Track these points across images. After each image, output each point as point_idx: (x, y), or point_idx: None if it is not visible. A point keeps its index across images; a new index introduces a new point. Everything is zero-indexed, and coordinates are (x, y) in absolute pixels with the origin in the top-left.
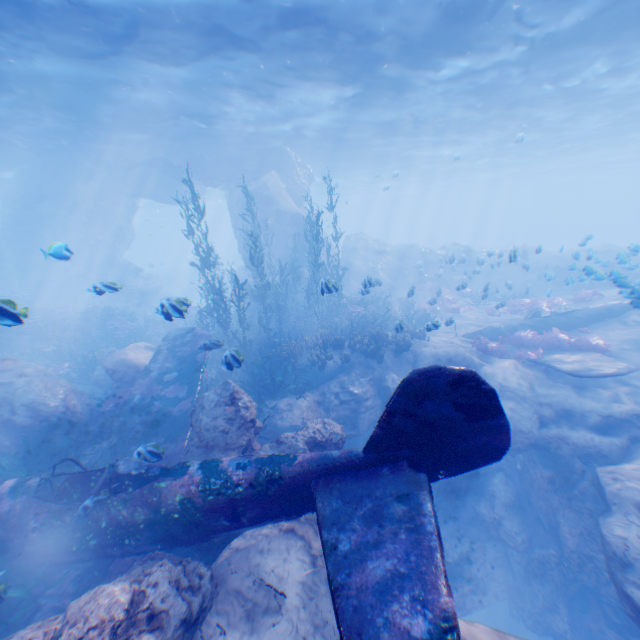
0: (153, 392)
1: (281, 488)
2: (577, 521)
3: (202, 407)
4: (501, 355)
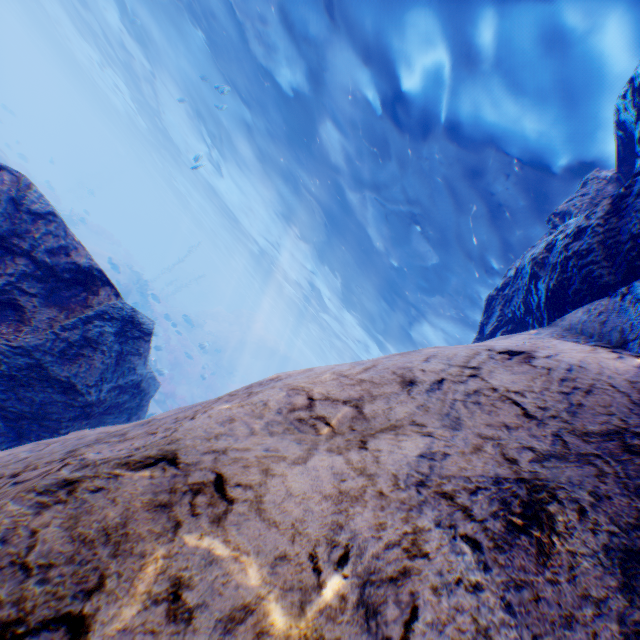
0: None
1: None
2: None
3: None
4: None
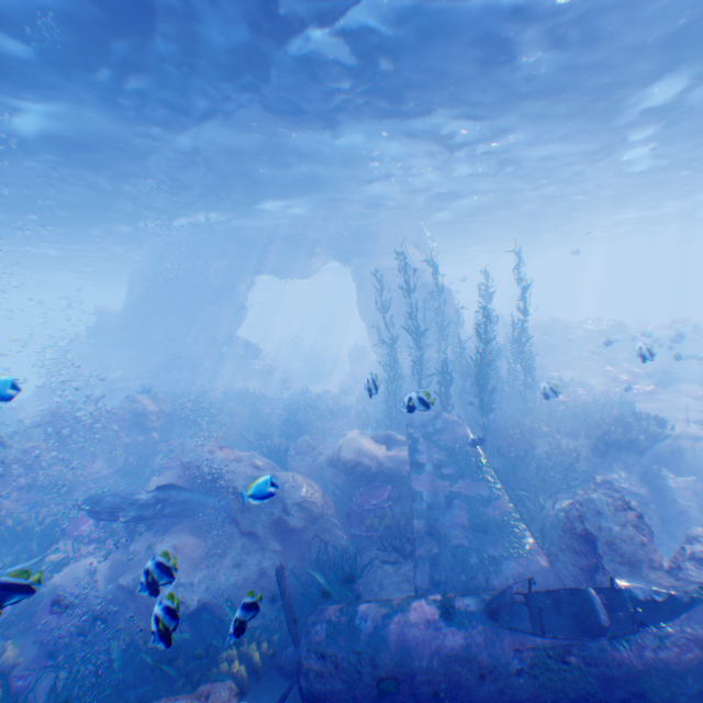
0: (441, 489)
1: None
2: None
3: (596, 510)
4: None
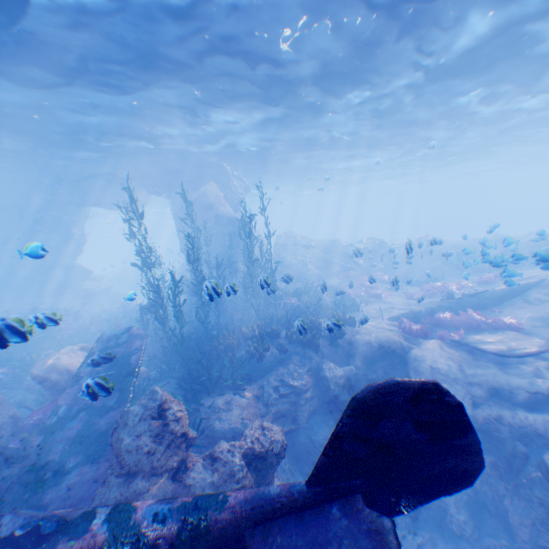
0: (80, 402)
1: (209, 546)
2: (527, 509)
3: (125, 424)
4: (426, 336)
